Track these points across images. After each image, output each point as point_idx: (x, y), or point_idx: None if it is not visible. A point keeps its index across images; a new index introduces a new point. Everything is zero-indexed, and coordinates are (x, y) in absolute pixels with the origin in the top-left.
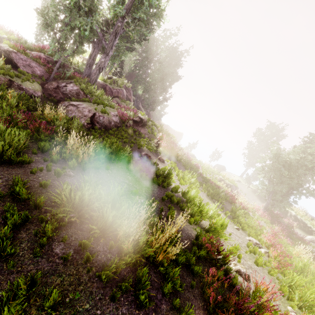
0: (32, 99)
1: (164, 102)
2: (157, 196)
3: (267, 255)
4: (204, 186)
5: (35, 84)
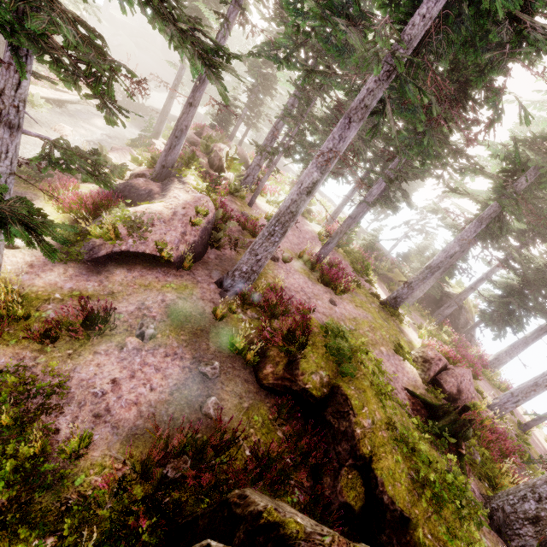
0: None
1: None
2: None
3: None
4: None
5: None
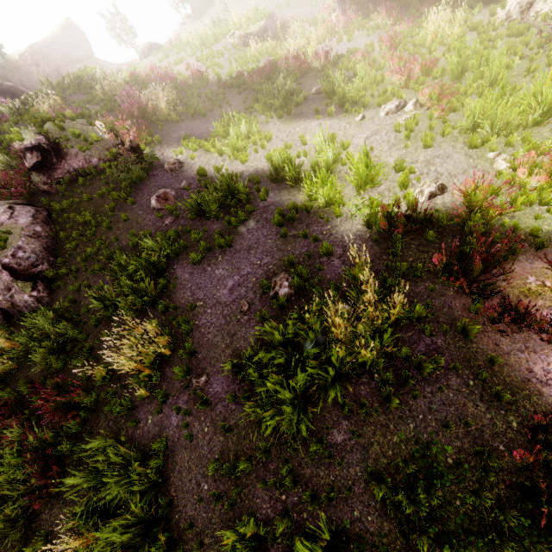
0: None
1: None
2: (273, 242)
3: (420, 106)
4: (261, 109)
5: None
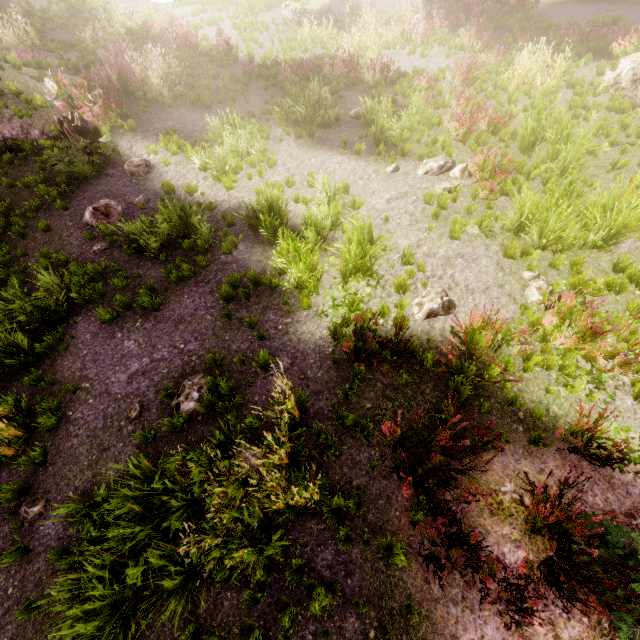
0: None
1: None
2: (212, 320)
3: (468, 174)
4: (277, 119)
5: None
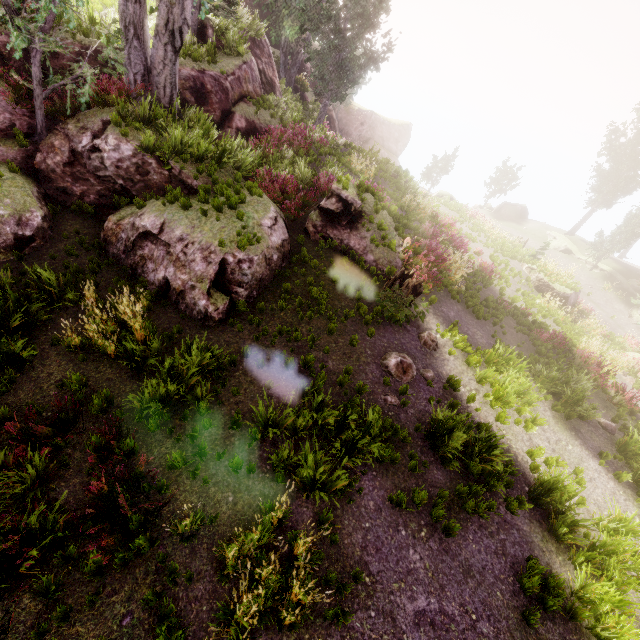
0: (28, 247)
1: (369, 63)
2: (504, 602)
3: None
4: (543, 380)
5: (9, 187)
